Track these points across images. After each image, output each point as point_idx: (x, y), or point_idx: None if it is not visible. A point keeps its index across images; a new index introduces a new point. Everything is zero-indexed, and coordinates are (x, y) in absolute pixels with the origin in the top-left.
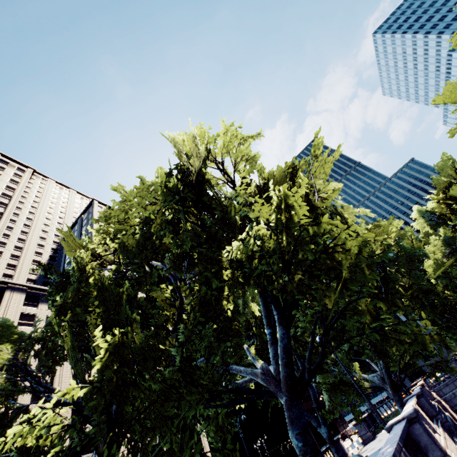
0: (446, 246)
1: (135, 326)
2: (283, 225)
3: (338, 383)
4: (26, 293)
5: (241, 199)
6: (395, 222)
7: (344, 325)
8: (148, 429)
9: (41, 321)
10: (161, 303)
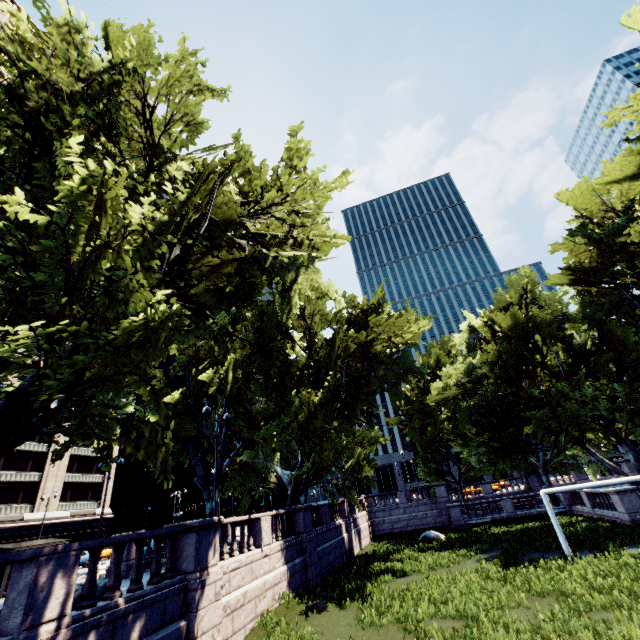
0: (465, 376)
1: None
2: (85, 229)
3: (244, 466)
4: None
5: (61, 162)
6: (423, 322)
7: (90, 396)
8: None
9: None
10: None
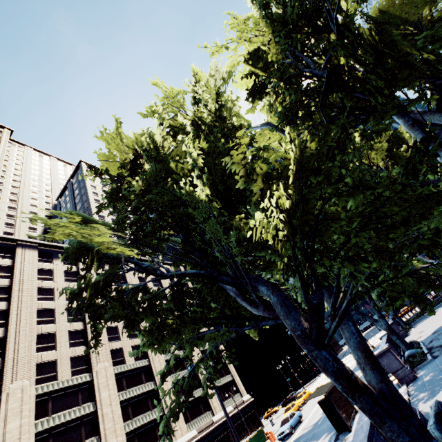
0: None
1: (259, 183)
2: None
3: None
4: (38, 250)
5: None
6: None
7: None
8: (388, 227)
9: (60, 276)
10: (275, 164)
